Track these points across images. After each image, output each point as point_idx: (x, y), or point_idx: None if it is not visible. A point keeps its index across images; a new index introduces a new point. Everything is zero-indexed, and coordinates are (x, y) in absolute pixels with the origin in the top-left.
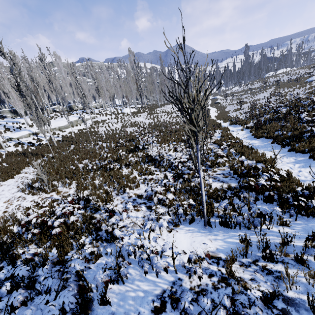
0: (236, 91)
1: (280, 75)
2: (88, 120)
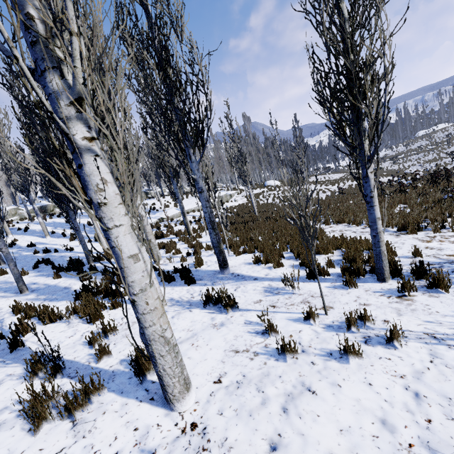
0: (387, 156)
1: (449, 128)
2: (234, 196)
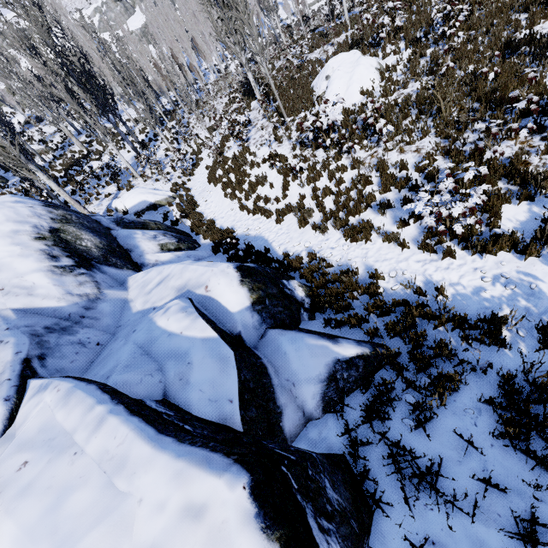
0: None
1: None
2: None
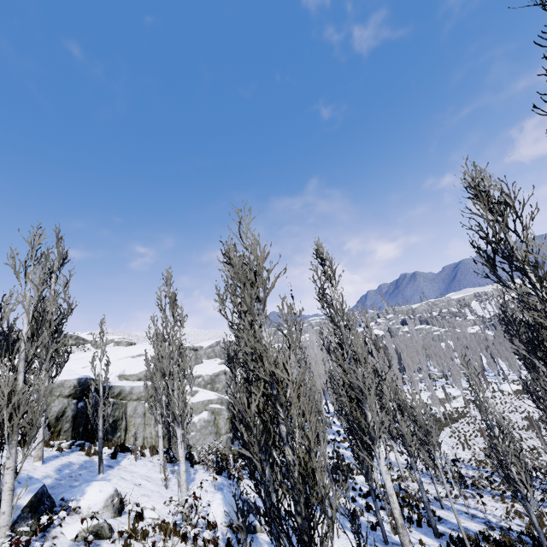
0: None
1: None
2: (458, 397)
